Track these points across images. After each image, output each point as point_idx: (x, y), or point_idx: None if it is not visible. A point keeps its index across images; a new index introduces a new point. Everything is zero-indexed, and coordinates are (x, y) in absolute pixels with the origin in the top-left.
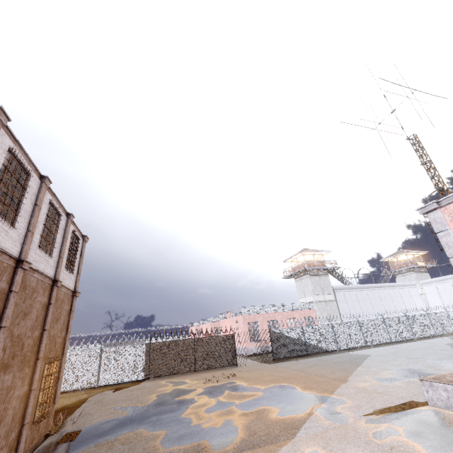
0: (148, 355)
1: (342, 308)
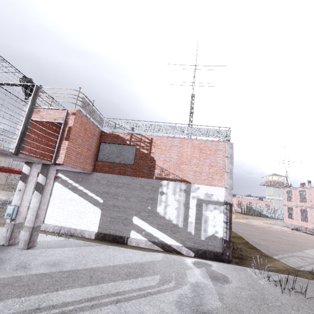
0: None
1: None
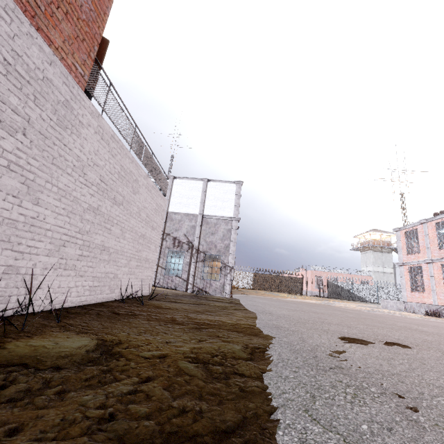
0: (254, 278)
1: (399, 280)
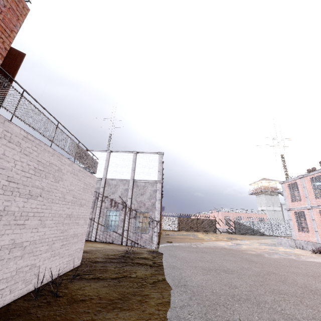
0: (179, 222)
1: (286, 216)
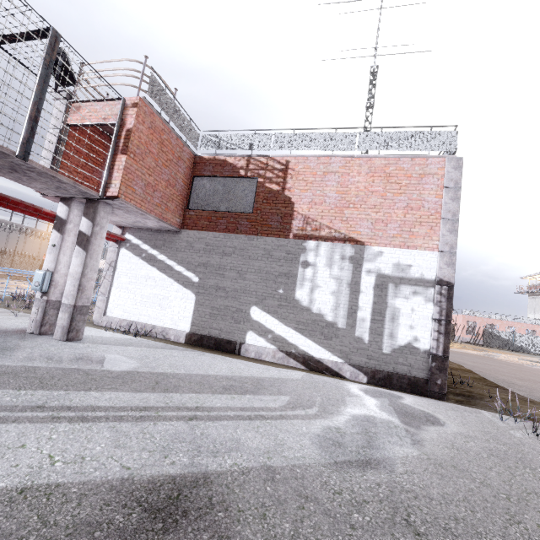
0: None
1: None
